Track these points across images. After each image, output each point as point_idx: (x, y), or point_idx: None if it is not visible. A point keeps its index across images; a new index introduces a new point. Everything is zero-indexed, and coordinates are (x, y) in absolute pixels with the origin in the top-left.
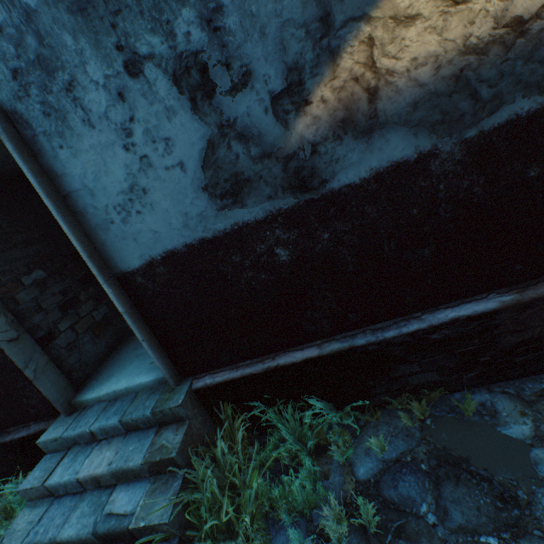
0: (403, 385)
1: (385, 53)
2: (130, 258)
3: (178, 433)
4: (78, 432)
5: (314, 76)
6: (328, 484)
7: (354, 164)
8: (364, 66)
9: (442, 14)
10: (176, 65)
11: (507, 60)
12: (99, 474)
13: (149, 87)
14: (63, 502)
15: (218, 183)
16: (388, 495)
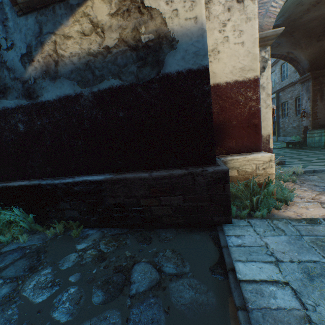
0: (63, 215)
1: (61, 48)
2: None
3: None
4: None
5: (36, 51)
6: None
7: (50, 91)
8: (53, 51)
9: (81, 38)
10: None
11: (105, 62)
12: None
13: None
14: None
15: None
16: None
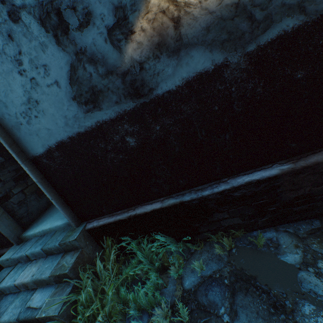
0: (218, 226)
1: None
2: (36, 147)
3: (73, 257)
4: (19, 255)
5: (134, 12)
6: (166, 291)
7: (170, 76)
8: (168, 1)
9: None
10: (40, 11)
11: None
12: (26, 282)
13: (26, 29)
14: (7, 298)
15: (82, 94)
16: (201, 300)
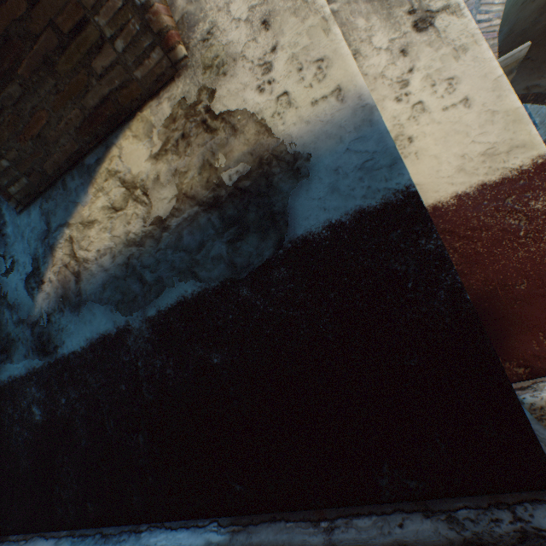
0: None
1: (82, 247)
2: None
3: None
4: None
5: (45, 263)
6: None
7: (73, 333)
8: (70, 256)
9: (110, 218)
10: None
11: (161, 249)
12: None
13: None
14: None
15: (0, 340)
16: None
